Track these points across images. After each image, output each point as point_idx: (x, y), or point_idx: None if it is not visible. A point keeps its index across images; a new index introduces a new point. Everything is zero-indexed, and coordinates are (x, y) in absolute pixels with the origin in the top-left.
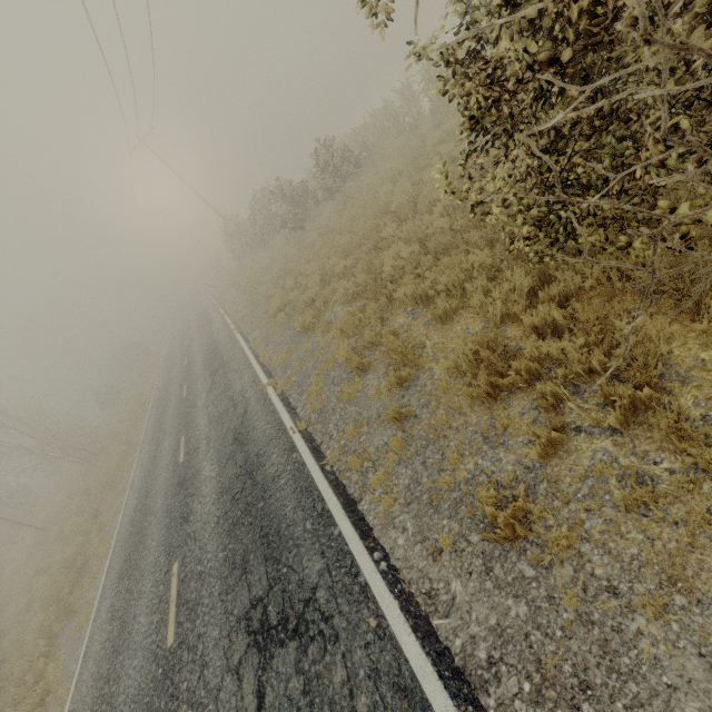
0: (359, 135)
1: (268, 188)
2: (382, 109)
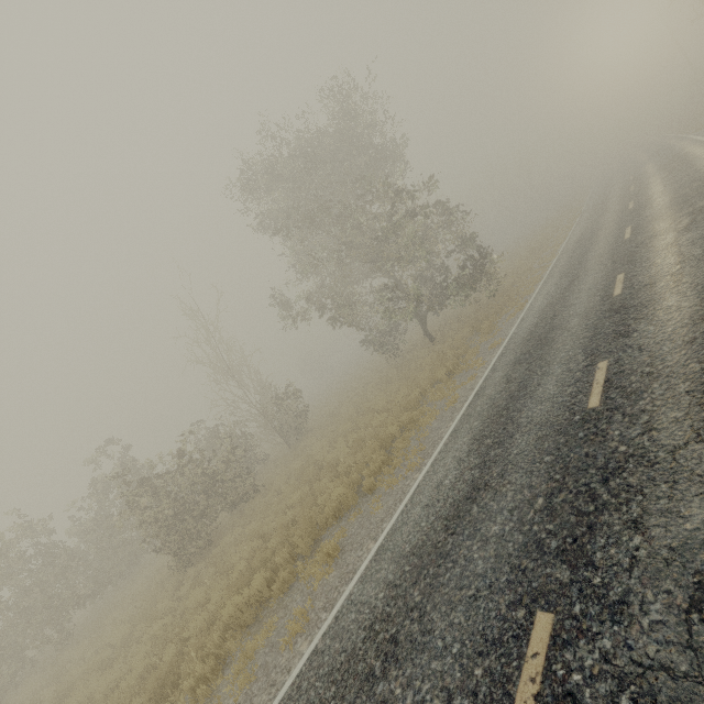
0: None
1: None
2: None
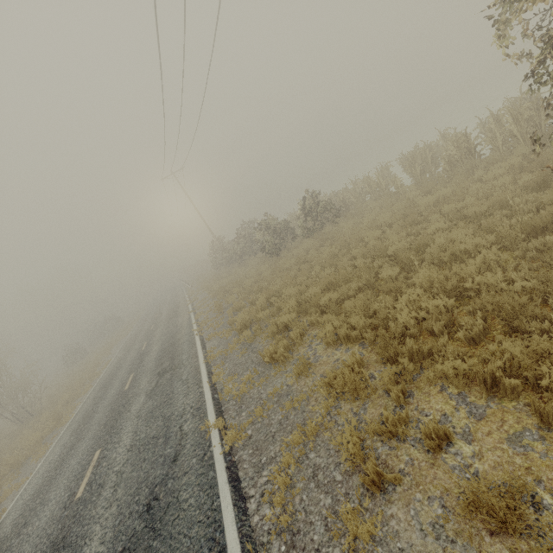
0: (341, 194)
1: (255, 221)
2: (365, 178)
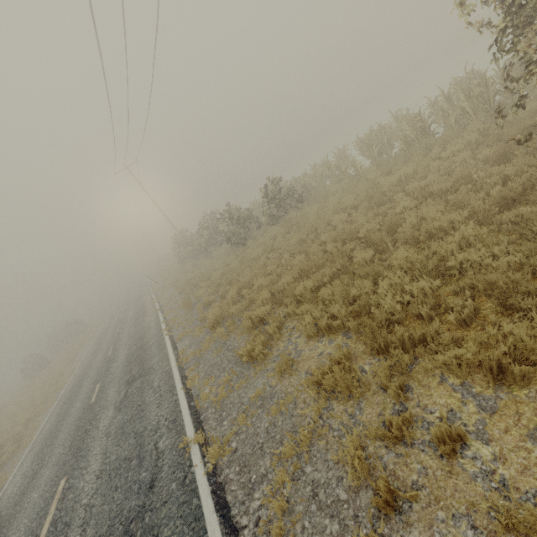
0: (302, 180)
1: (217, 212)
2: (325, 162)
